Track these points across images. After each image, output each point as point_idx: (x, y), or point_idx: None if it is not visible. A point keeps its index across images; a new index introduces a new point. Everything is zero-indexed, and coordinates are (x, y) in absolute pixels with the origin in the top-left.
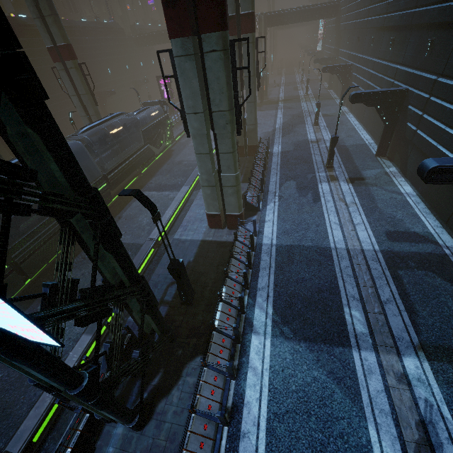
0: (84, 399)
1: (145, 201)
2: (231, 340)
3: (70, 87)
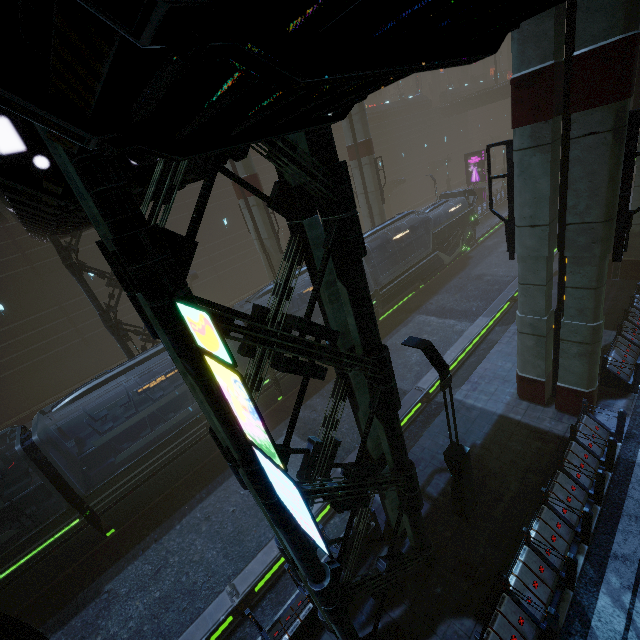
0: (320, 600)
1: (435, 358)
2: (536, 629)
3: (359, 185)
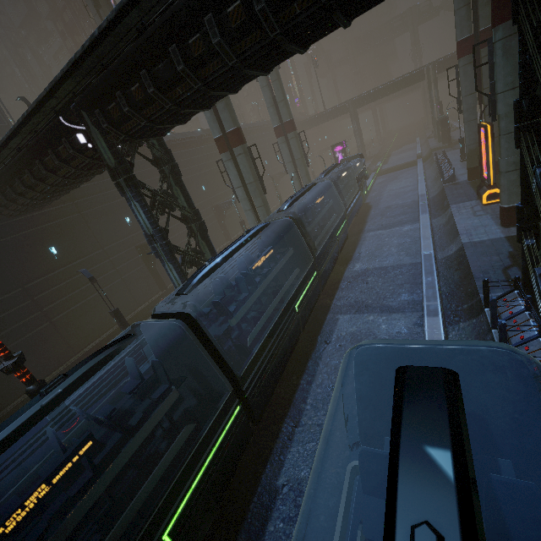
0: None
1: None
2: None
3: (287, 156)
